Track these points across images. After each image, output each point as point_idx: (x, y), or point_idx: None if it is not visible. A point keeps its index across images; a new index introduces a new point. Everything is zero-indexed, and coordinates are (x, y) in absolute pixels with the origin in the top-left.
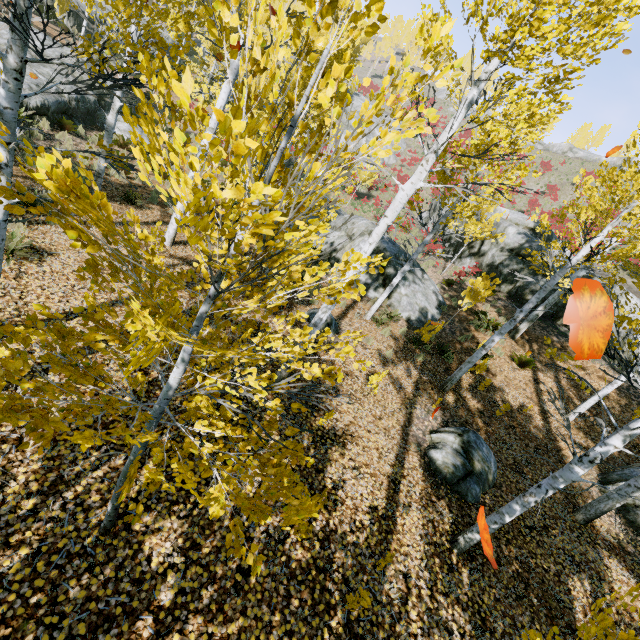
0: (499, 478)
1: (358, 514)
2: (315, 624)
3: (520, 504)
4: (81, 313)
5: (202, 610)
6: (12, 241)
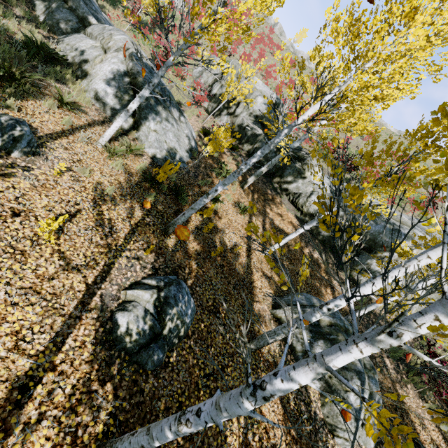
0: (194, 325)
1: None
2: None
3: (173, 431)
4: None
5: None
6: None
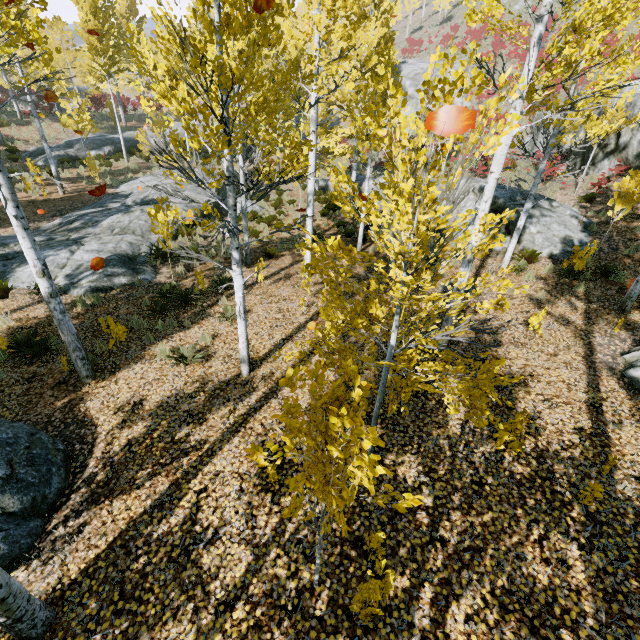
0: None
1: (564, 435)
2: (556, 515)
3: None
4: (284, 342)
5: (457, 508)
6: (228, 311)
